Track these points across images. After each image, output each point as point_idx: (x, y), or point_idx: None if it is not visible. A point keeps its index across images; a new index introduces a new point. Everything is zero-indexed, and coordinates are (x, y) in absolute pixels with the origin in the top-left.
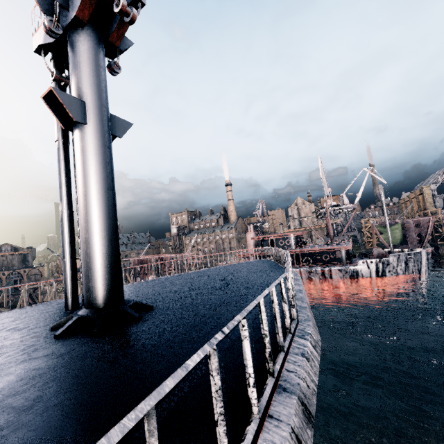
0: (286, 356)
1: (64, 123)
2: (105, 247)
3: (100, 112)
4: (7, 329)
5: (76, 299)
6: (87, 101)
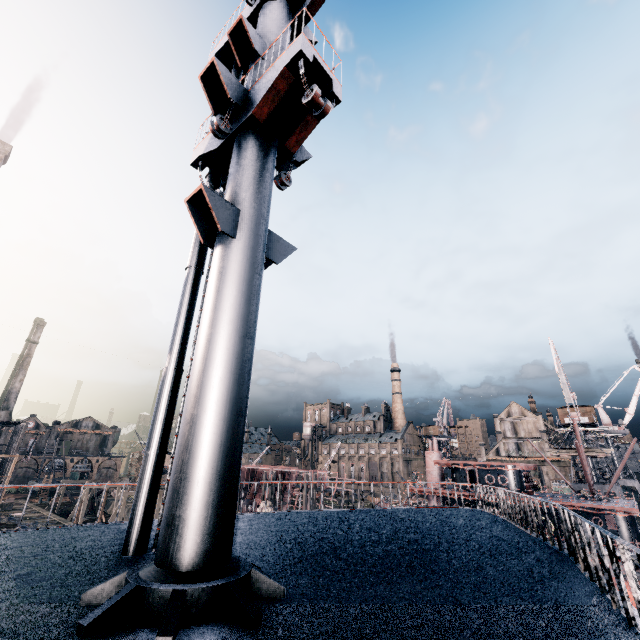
0: None
1: (205, 237)
2: (220, 437)
3: (257, 225)
4: (15, 575)
5: (146, 533)
6: (243, 209)
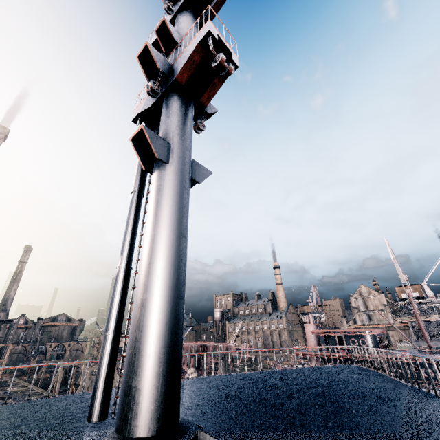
0: None
1: (146, 165)
2: (165, 316)
3: (183, 154)
4: None
5: (106, 401)
6: (173, 143)
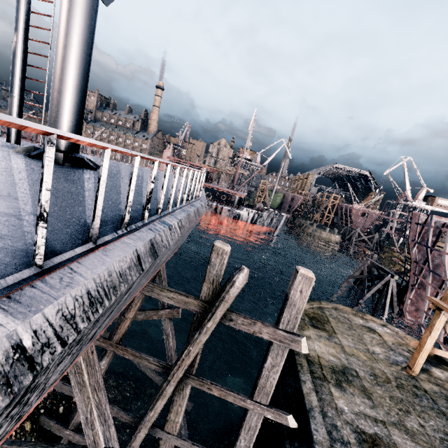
0: (194, 202)
1: None
2: (77, 105)
3: None
4: None
5: (20, 136)
6: None
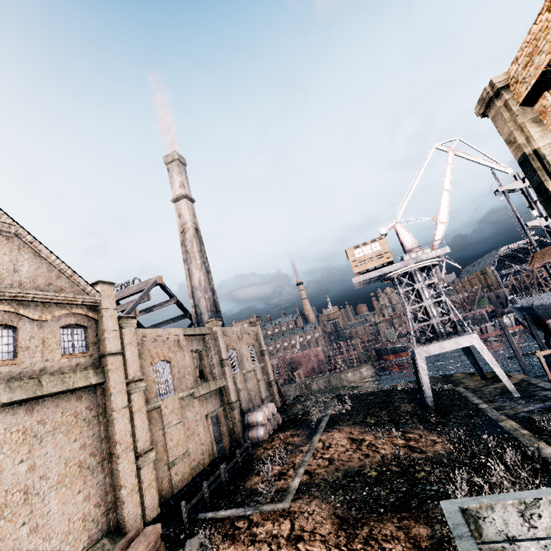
0: None
1: None
2: None
3: None
4: None
5: None
6: None
